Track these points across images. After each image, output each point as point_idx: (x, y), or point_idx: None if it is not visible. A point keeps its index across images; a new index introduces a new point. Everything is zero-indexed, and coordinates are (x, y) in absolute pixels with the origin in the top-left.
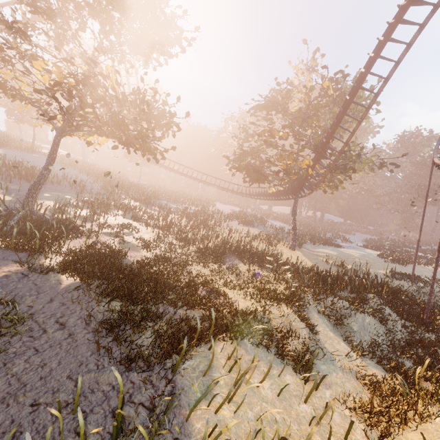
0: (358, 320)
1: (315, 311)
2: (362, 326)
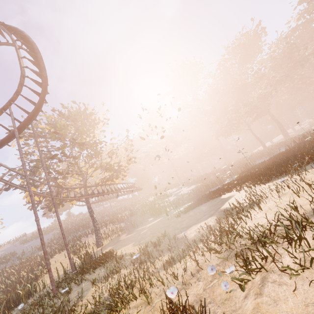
0: None
1: None
2: None
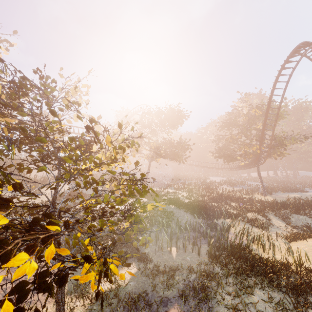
0: (295, 217)
1: (271, 215)
2: (297, 219)
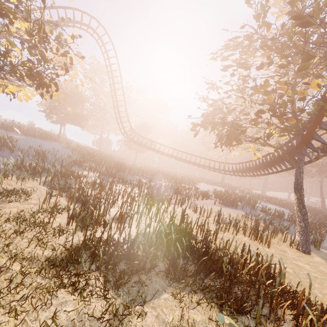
0: None
1: None
2: None
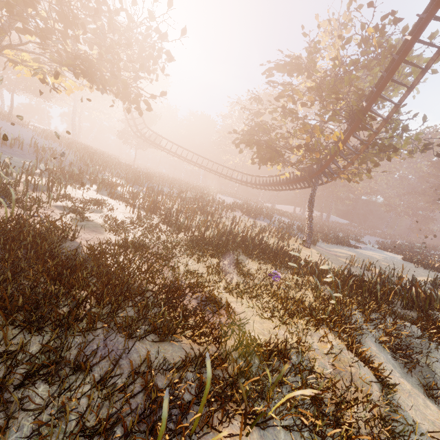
0: None
1: (370, 339)
2: None
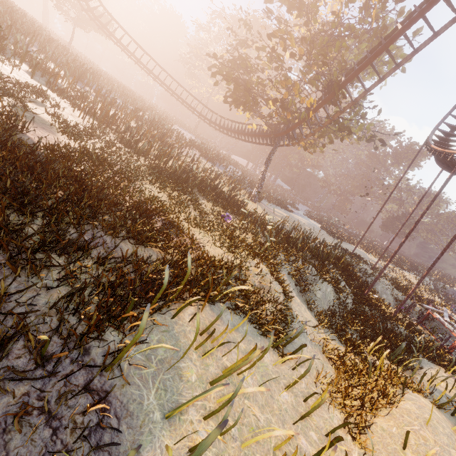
0: (323, 289)
1: (285, 272)
2: (324, 294)
